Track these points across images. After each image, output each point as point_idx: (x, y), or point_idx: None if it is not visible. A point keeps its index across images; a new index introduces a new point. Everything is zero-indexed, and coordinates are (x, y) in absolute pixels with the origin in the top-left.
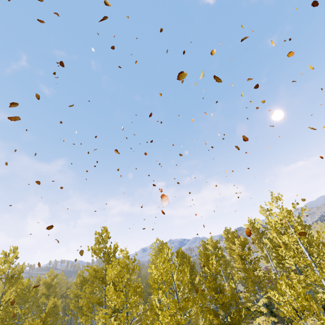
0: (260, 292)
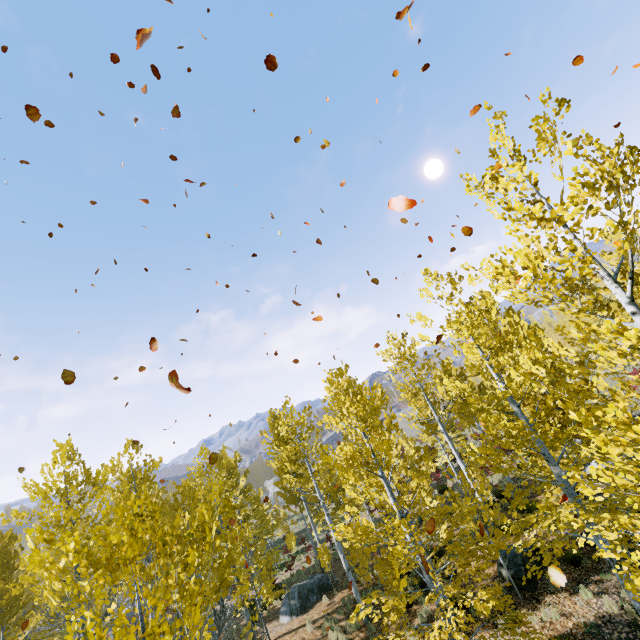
0: (438, 595)
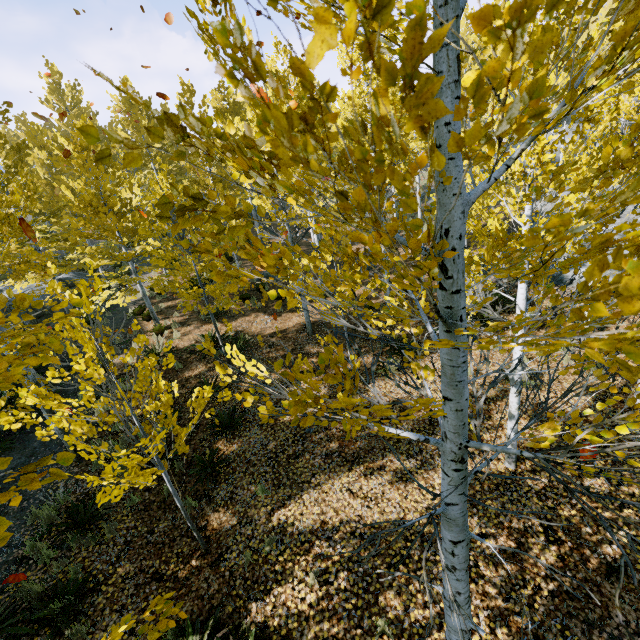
0: None
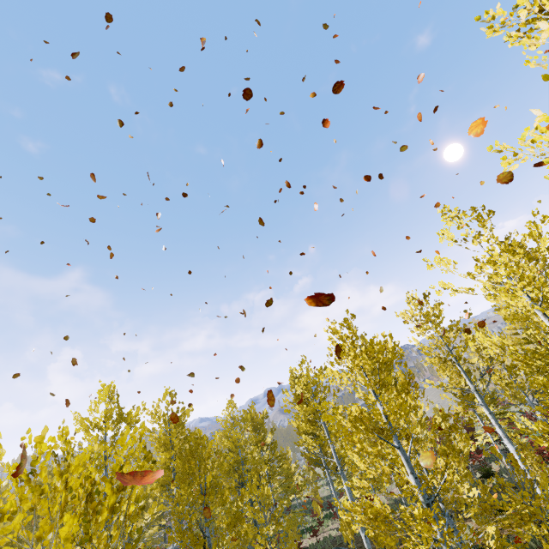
0: None
